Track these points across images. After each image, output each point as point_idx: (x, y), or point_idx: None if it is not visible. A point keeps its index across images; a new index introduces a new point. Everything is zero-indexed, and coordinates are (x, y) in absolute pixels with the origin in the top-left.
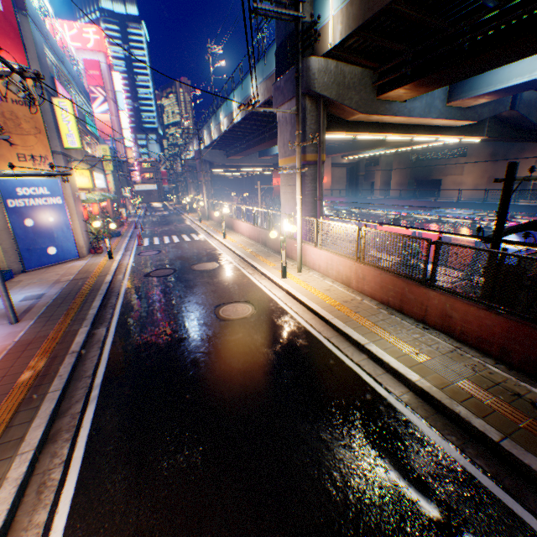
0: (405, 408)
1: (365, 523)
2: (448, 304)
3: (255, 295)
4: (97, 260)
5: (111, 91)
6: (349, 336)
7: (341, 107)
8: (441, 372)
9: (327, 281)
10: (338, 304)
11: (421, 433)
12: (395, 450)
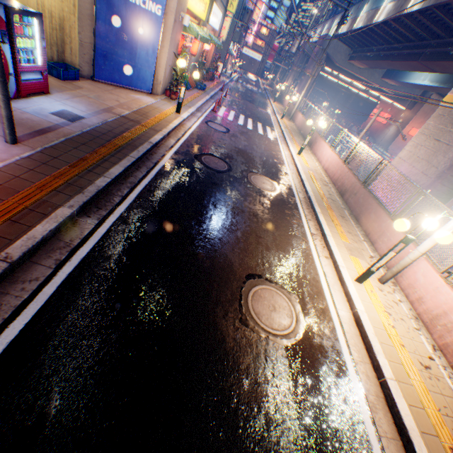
0: None
1: None
2: None
3: (307, 288)
4: (164, 106)
5: None
6: None
7: None
8: None
9: (424, 338)
10: (450, 439)
11: None
12: None
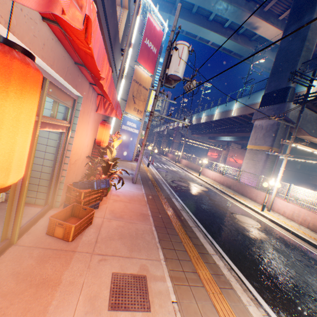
0: None
1: None
2: None
3: (249, 215)
4: (141, 165)
5: None
6: None
7: (299, 129)
8: None
9: (293, 223)
10: None
11: None
12: None
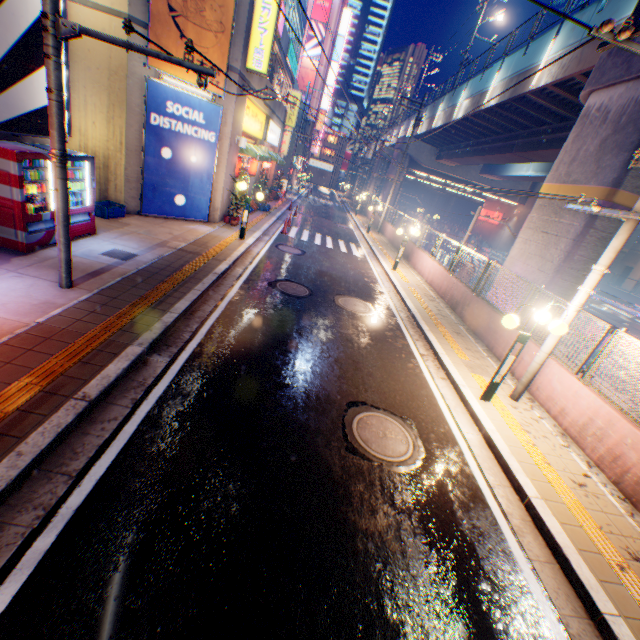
0: None
1: None
2: None
3: (423, 412)
4: (225, 233)
5: (332, 32)
6: None
7: None
8: None
9: (575, 455)
10: (617, 556)
11: None
12: None
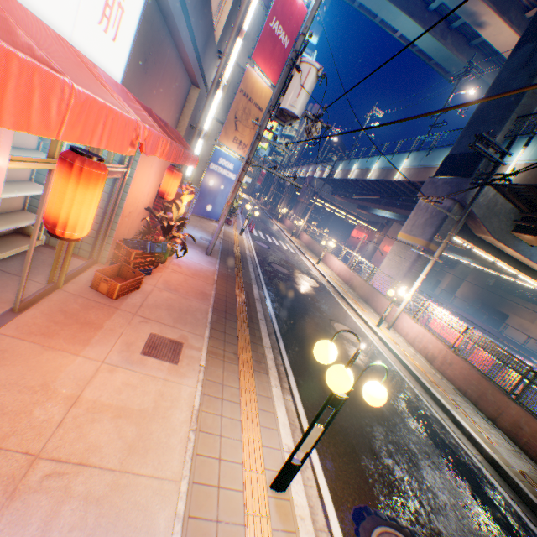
0: (478, 462)
1: (459, 496)
2: (524, 418)
3: (355, 327)
4: (230, 230)
5: None
6: (436, 397)
7: (478, 224)
8: (506, 457)
9: (411, 348)
10: (424, 370)
11: (489, 480)
12: (473, 477)
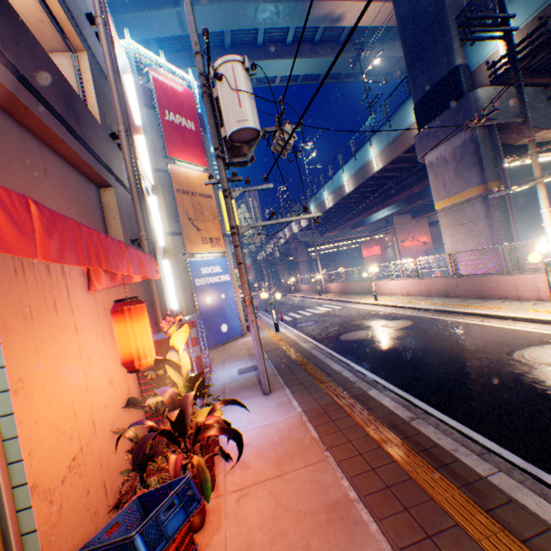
0: None
1: None
2: None
3: (544, 338)
4: (263, 334)
5: None
6: None
7: (515, 129)
8: None
9: None
10: None
11: None
12: None
